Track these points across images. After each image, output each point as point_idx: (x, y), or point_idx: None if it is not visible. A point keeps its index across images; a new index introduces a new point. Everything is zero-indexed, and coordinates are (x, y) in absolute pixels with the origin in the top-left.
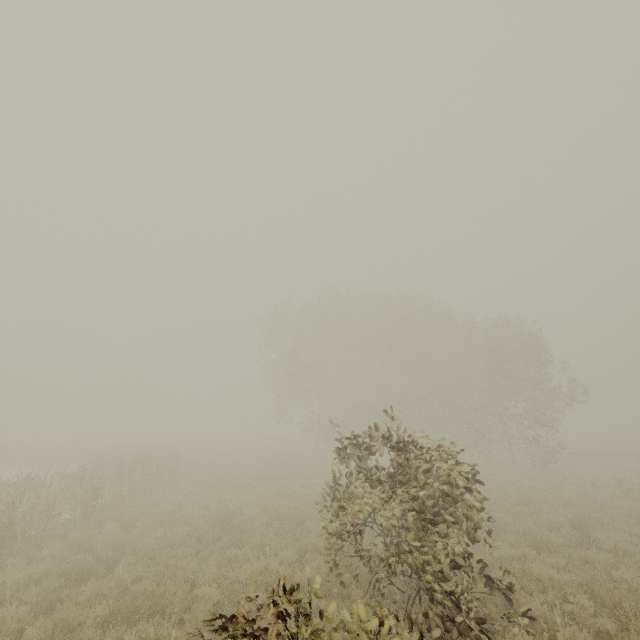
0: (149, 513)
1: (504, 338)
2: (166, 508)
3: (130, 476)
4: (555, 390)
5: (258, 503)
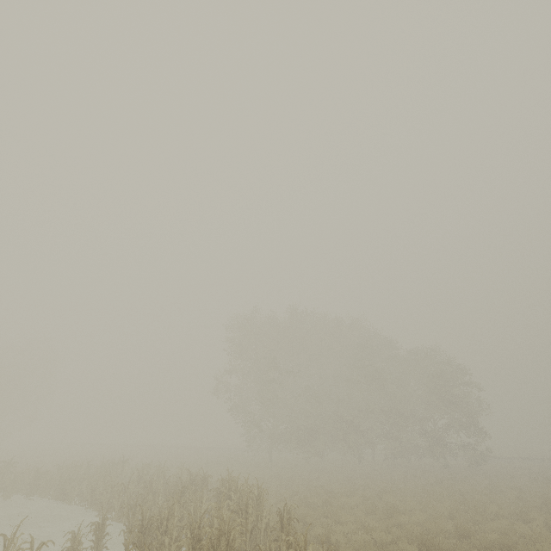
0: (317, 546)
1: (433, 363)
2: (339, 537)
3: (286, 501)
4: (469, 405)
5: (391, 521)
